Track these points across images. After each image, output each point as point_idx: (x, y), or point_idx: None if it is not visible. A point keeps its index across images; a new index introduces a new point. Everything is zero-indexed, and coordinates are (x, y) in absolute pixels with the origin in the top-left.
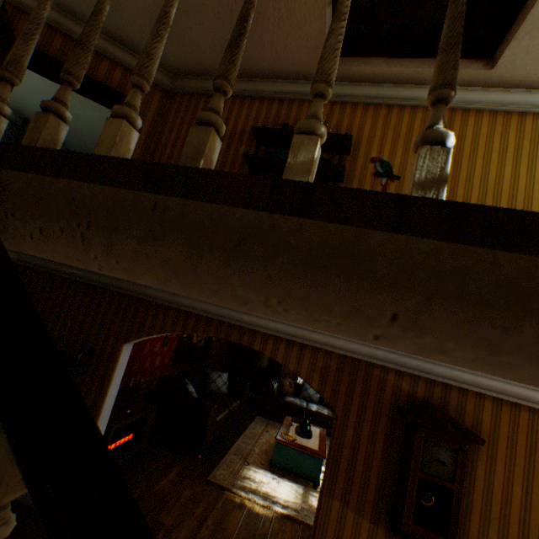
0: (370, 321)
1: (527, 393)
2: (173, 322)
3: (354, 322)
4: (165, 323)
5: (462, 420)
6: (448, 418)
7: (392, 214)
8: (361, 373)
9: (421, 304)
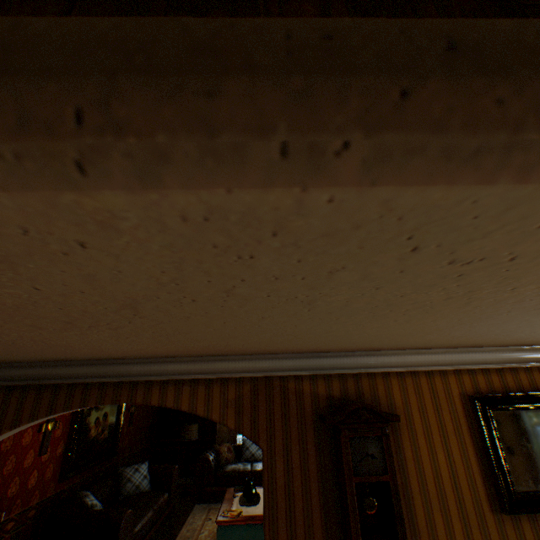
0: (52, 133)
1: (419, 359)
2: (33, 406)
3: (32, 141)
4: (21, 411)
5: (379, 405)
6: (364, 406)
7: (65, 2)
8: (277, 391)
9: (106, 86)
